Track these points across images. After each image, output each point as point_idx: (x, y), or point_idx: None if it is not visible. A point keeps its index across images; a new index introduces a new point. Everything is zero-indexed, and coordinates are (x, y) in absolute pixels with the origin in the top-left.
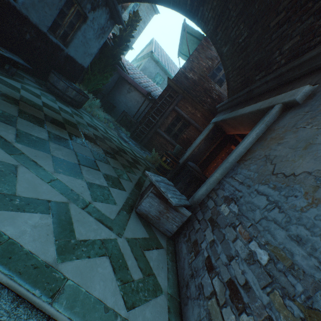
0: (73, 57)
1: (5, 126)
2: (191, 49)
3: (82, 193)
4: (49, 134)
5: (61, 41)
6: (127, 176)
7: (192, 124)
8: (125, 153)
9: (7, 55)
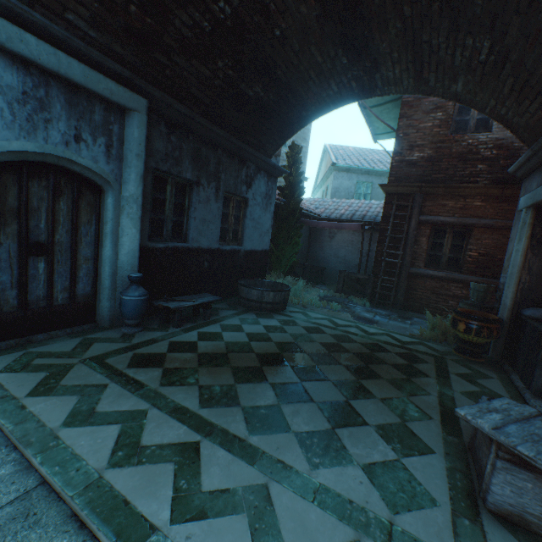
0: (251, 249)
1: (230, 411)
2: (390, 119)
3: (366, 501)
4: (274, 388)
5: (233, 243)
6: (415, 407)
7: (474, 224)
8: (383, 350)
9: (198, 302)
